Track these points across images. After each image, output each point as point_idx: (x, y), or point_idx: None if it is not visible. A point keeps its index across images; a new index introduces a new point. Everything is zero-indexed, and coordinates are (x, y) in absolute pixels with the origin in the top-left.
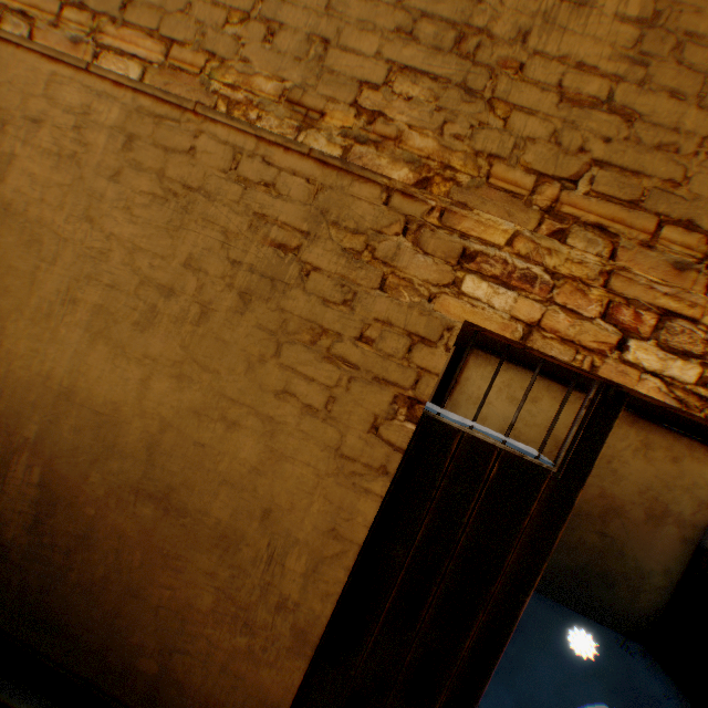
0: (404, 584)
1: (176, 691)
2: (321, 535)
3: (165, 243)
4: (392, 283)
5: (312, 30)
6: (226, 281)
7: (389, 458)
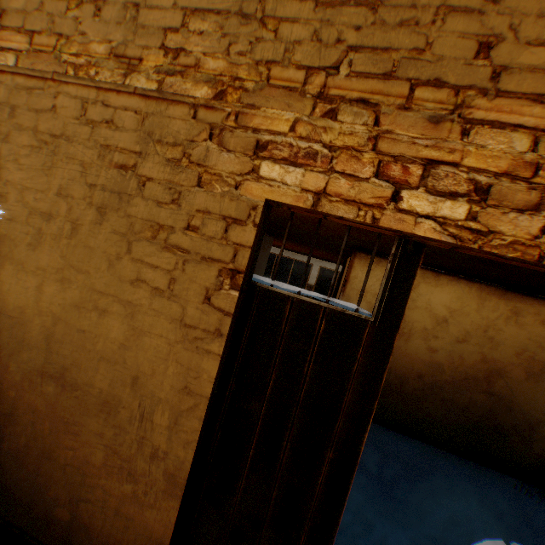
0: (262, 432)
1: (85, 534)
2: (177, 393)
3: (44, 181)
4: (206, 180)
5: None
6: (87, 201)
7: (222, 322)
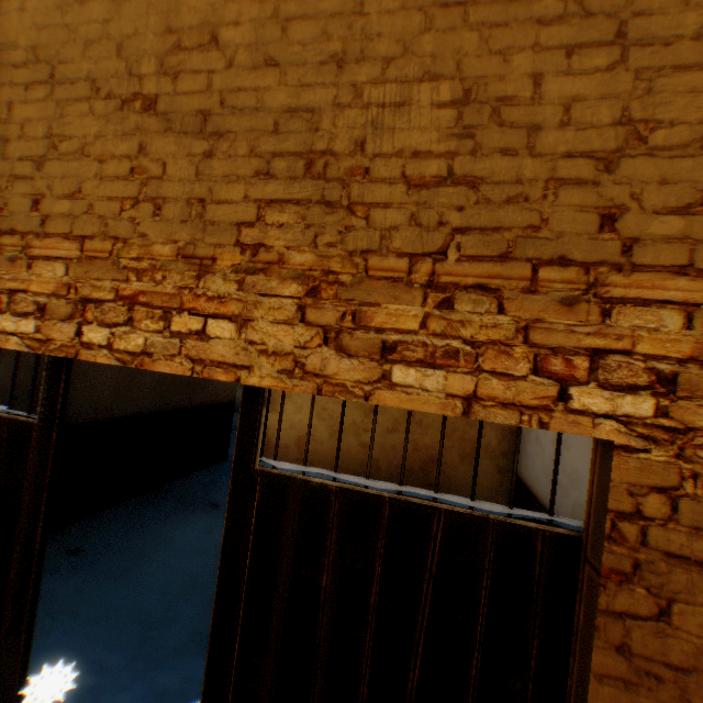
0: None
1: None
2: None
3: None
4: None
5: None
6: None
7: None
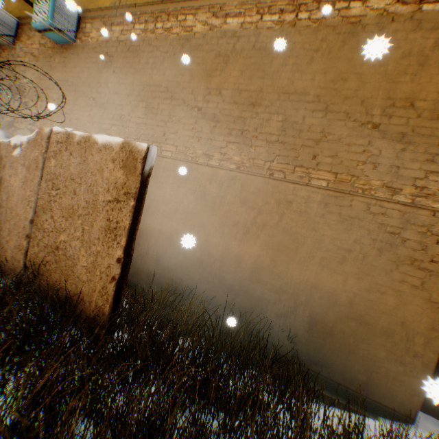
0: None
1: (374, 386)
2: (427, 330)
3: (344, 235)
4: None
5: (390, 163)
6: (371, 246)
7: None
